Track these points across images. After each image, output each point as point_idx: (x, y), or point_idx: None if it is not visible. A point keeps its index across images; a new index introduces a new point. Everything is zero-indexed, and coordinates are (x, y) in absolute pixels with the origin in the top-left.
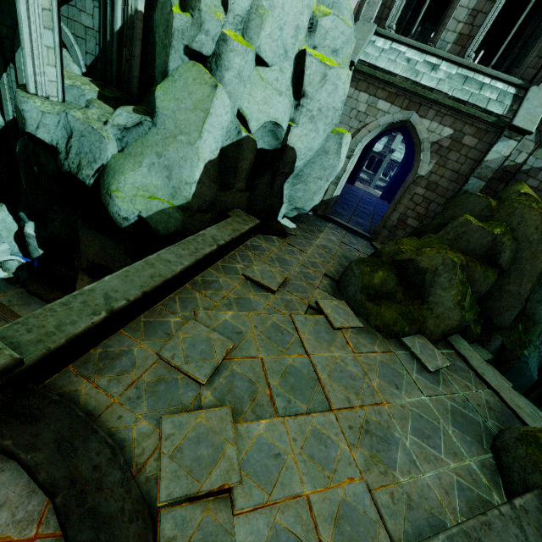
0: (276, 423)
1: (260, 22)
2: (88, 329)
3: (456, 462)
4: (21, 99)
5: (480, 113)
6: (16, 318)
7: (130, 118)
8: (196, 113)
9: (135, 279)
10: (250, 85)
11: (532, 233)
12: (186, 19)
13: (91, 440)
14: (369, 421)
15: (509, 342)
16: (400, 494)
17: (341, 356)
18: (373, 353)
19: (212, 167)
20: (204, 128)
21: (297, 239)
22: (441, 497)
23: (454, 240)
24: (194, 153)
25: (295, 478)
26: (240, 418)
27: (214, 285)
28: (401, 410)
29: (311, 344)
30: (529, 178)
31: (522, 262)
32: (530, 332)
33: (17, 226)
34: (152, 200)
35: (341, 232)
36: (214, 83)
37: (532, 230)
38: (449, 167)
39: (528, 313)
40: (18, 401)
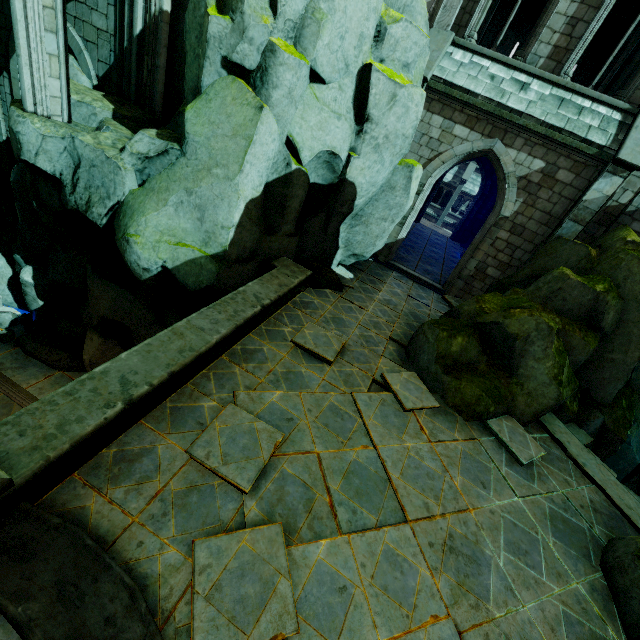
0: (339, 544)
1: (317, 29)
2: (99, 428)
3: (561, 586)
4: (16, 119)
5: (579, 142)
6: (9, 386)
7: (153, 144)
8: (235, 141)
9: (159, 354)
10: (302, 107)
11: None
12: (225, 24)
13: (103, 580)
14: (453, 534)
15: (611, 421)
16: (496, 635)
17: (415, 448)
18: (452, 441)
19: (254, 206)
20: (246, 159)
21: (356, 292)
22: (546, 636)
23: (547, 298)
24: (233, 190)
25: (367, 620)
26: (294, 538)
27: (257, 356)
28: (491, 517)
29: (378, 432)
30: (634, 221)
31: (629, 326)
32: (635, 408)
33: (11, 271)
34: (180, 247)
35: (407, 283)
36: (259, 104)
37: None
38: (539, 207)
39: (633, 385)
40: (6, 528)
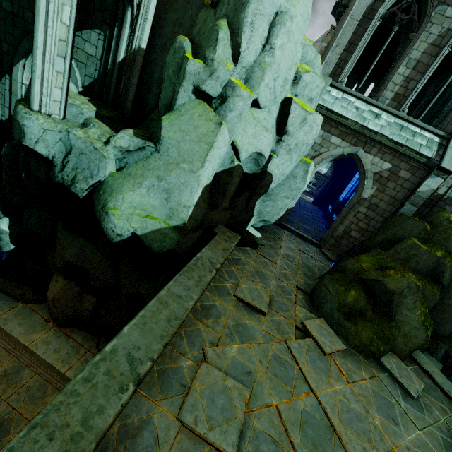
0: None
1: (261, 74)
2: (117, 416)
3: None
4: (23, 115)
5: (414, 154)
6: None
7: (132, 141)
8: (199, 145)
9: (153, 326)
10: (244, 123)
11: None
12: (199, 66)
13: None
14: None
15: (451, 350)
16: None
17: (341, 390)
18: (363, 380)
19: (206, 190)
20: (207, 158)
21: (266, 249)
22: None
23: (406, 260)
24: (195, 180)
25: None
26: None
27: (213, 311)
28: None
29: (312, 378)
30: (446, 205)
31: None
32: None
33: None
34: (149, 219)
35: (296, 239)
36: (219, 120)
37: None
38: (387, 193)
39: None
40: None
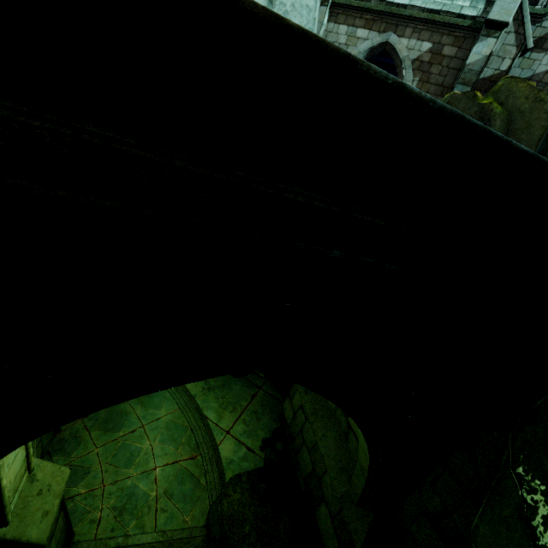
0: None
1: None
2: None
3: None
4: None
5: (455, 19)
6: None
7: None
8: None
9: None
10: None
11: (522, 103)
12: None
13: None
14: None
15: None
16: None
17: None
18: None
19: None
20: None
21: None
22: None
23: None
24: None
25: None
26: None
27: None
28: None
29: None
30: None
31: (517, 133)
32: None
33: None
34: None
35: None
36: None
37: (522, 101)
38: (432, 81)
39: None
40: None
